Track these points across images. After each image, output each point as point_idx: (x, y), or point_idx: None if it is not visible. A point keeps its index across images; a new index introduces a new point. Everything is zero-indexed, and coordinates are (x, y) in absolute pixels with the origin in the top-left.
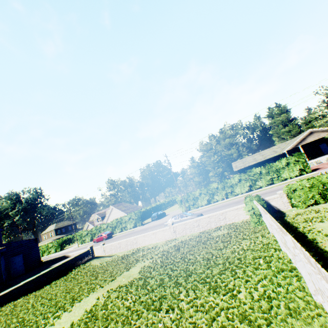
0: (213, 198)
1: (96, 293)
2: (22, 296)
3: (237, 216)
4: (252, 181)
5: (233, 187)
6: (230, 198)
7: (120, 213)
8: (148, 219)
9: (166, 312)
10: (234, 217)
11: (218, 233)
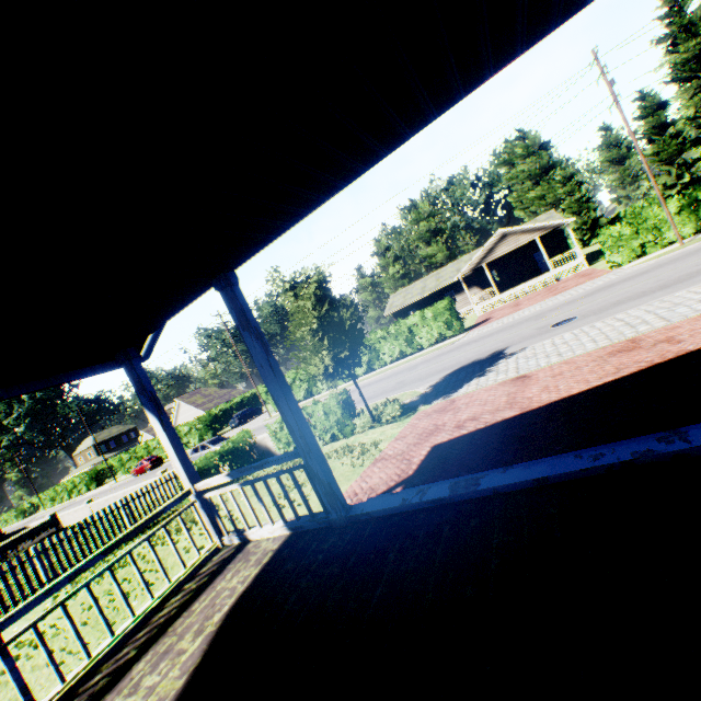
0: (316, 386)
1: None
2: None
3: None
4: (372, 353)
5: None
6: (339, 387)
7: (194, 412)
8: None
9: None
10: None
11: None
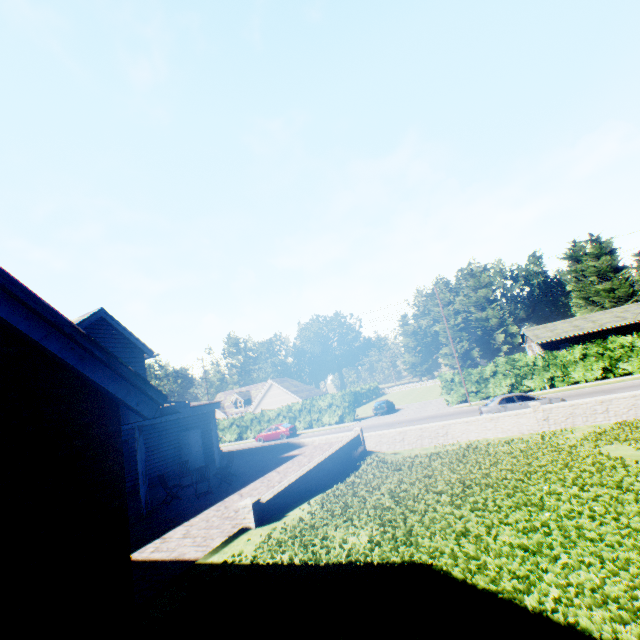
0: (521, 383)
1: None
2: (316, 489)
3: None
4: (610, 360)
5: (569, 368)
6: (563, 387)
7: (286, 397)
8: None
9: None
10: None
11: None
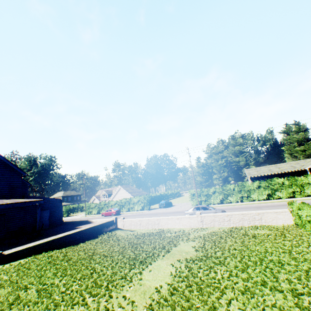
0: (227, 198)
1: (161, 260)
2: (60, 247)
3: (275, 220)
4: (272, 190)
5: (251, 192)
6: (246, 202)
7: (126, 195)
8: (152, 206)
9: (295, 296)
10: (271, 219)
11: (258, 232)
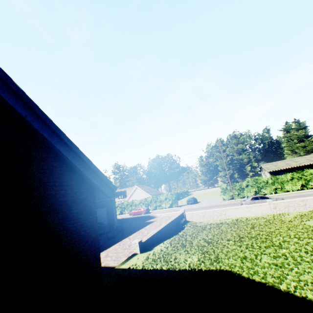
0: (260, 191)
1: None
2: (165, 237)
3: None
4: (305, 180)
5: (284, 184)
6: (281, 193)
7: (143, 194)
8: None
9: None
10: None
11: None
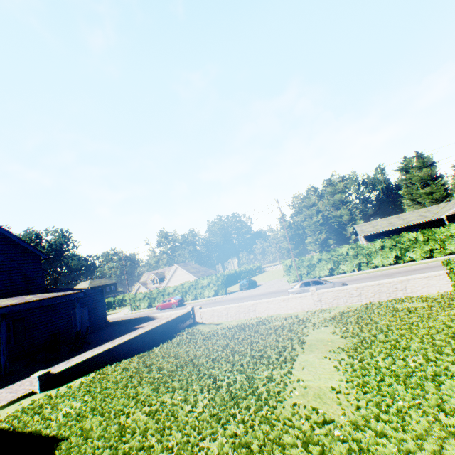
0: (338, 267)
1: (304, 354)
2: (126, 357)
3: (426, 287)
4: (401, 250)
5: (371, 256)
6: (366, 271)
7: (187, 276)
8: (227, 288)
9: None
10: (420, 288)
11: (409, 305)
